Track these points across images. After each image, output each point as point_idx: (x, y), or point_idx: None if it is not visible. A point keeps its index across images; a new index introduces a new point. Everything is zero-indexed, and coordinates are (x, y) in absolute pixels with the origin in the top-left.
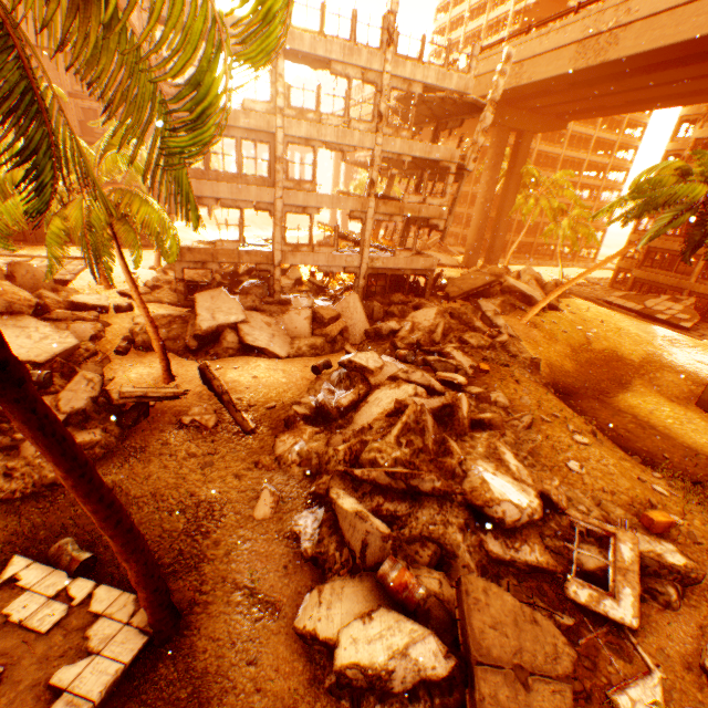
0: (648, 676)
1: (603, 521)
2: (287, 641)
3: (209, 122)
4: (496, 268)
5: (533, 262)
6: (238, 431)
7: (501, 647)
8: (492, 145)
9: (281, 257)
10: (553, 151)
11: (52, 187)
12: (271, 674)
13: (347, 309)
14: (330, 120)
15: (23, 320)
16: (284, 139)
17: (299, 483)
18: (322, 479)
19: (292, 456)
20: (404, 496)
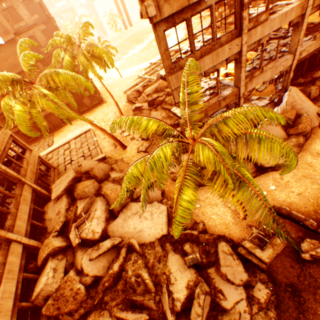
0: None
1: None
2: None
3: None
4: None
5: None
6: None
7: None
8: None
9: (243, 89)
10: None
11: None
12: None
13: (295, 102)
14: None
15: (131, 207)
16: None
17: None
18: None
19: None
20: None
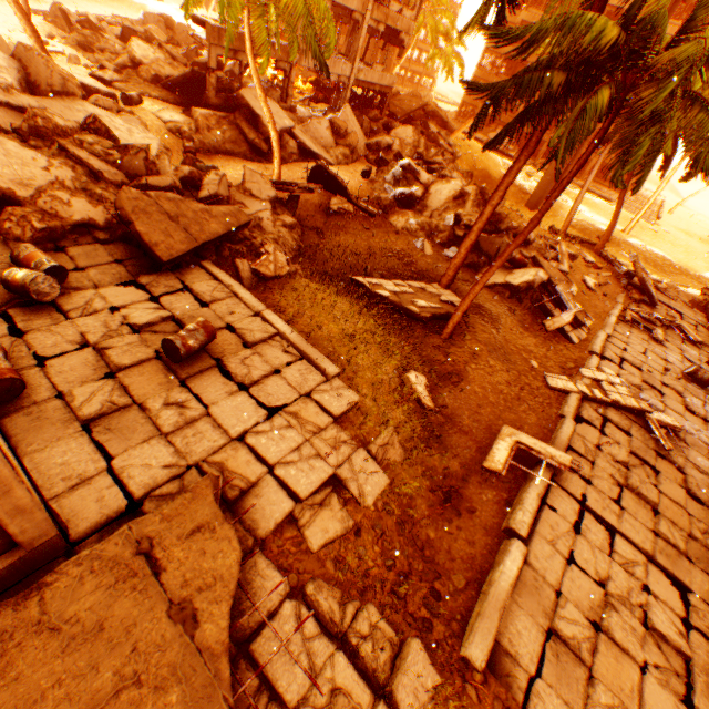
0: (573, 285)
1: (544, 245)
2: (483, 290)
3: None
4: (416, 92)
5: None
6: (366, 216)
7: (552, 274)
8: None
9: (299, 56)
10: None
11: None
12: (489, 297)
13: (348, 122)
14: None
15: (85, 106)
16: None
17: (428, 240)
18: (440, 236)
19: (414, 227)
20: (490, 235)
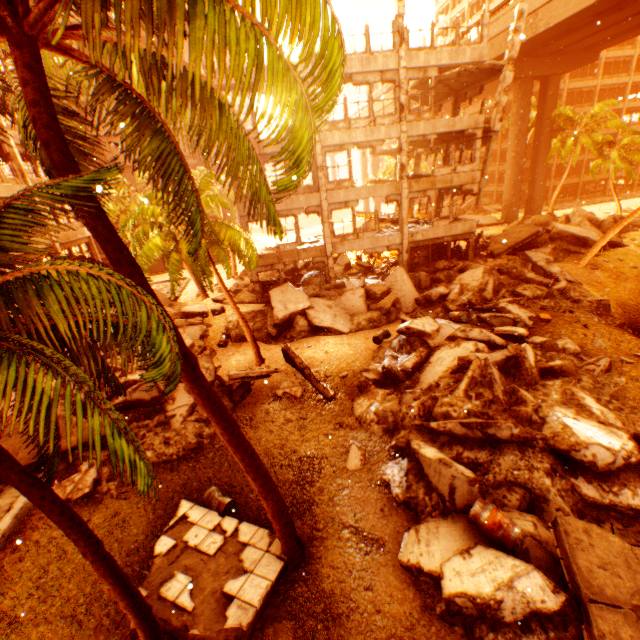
0: None
1: None
2: (394, 572)
3: (302, 163)
4: (539, 217)
5: (582, 202)
6: (320, 399)
7: (615, 587)
8: (515, 99)
9: (332, 248)
10: (586, 84)
11: (201, 232)
12: (386, 598)
13: (395, 282)
14: (357, 123)
15: None
16: (322, 151)
17: (380, 439)
18: (400, 434)
19: (370, 416)
20: (482, 444)
